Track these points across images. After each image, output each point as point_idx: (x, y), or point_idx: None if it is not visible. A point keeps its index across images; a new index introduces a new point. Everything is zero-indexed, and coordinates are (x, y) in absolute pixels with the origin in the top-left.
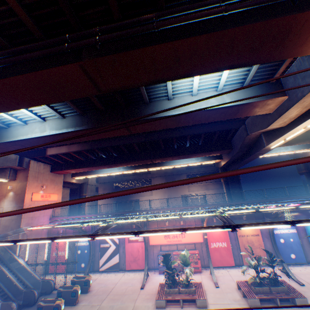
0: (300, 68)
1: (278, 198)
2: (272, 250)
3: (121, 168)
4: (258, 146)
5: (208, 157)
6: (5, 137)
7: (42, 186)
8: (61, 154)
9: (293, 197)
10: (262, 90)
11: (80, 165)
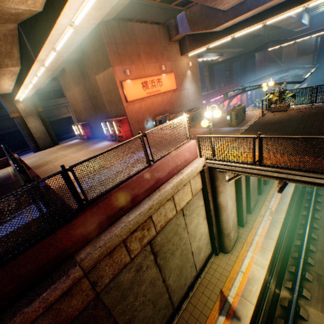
0: (322, 18)
1: (248, 79)
2: (246, 102)
3: None
4: (263, 48)
5: (218, 54)
6: None
7: None
8: None
9: (250, 78)
10: (309, 21)
11: None
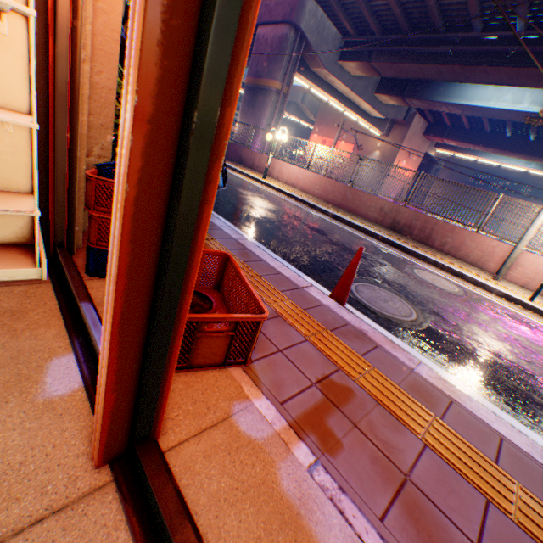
0: None
1: None
2: None
3: (532, 162)
4: None
5: None
6: (452, 96)
7: (407, 154)
8: (463, 117)
9: None
10: None
11: (473, 140)
